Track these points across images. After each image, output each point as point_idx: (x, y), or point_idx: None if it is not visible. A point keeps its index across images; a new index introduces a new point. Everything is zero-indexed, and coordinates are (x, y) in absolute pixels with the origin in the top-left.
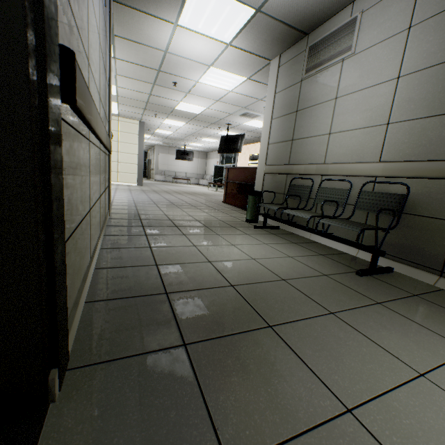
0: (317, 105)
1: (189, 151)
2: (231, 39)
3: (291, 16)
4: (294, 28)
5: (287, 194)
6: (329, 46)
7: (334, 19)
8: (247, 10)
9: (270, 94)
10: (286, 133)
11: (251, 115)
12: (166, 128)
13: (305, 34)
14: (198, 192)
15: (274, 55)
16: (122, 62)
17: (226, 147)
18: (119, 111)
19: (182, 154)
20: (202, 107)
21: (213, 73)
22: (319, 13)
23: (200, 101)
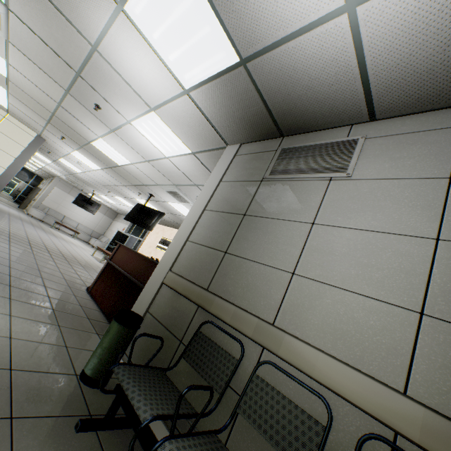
0: (279, 219)
1: (95, 202)
2: (192, 86)
3: (278, 98)
4: (273, 118)
5: (187, 349)
6: (311, 157)
7: (323, 133)
8: (230, 52)
9: (214, 179)
10: (219, 237)
11: (180, 197)
12: (75, 162)
13: (281, 134)
14: (69, 256)
15: (234, 140)
16: (21, 24)
17: (137, 217)
18: (9, 105)
19: (85, 201)
20: (127, 159)
21: (153, 121)
22: (310, 115)
23: (126, 151)
